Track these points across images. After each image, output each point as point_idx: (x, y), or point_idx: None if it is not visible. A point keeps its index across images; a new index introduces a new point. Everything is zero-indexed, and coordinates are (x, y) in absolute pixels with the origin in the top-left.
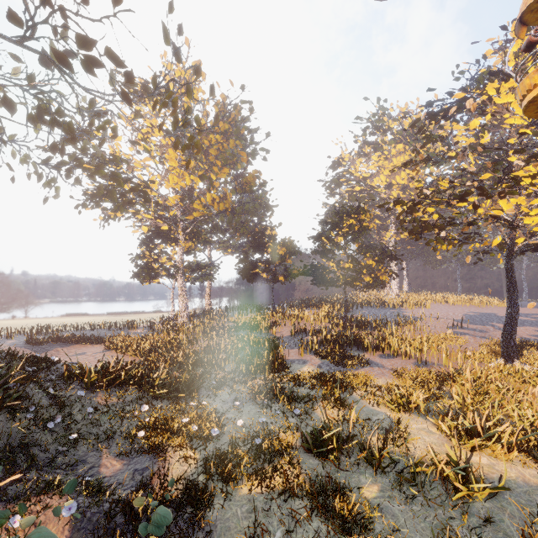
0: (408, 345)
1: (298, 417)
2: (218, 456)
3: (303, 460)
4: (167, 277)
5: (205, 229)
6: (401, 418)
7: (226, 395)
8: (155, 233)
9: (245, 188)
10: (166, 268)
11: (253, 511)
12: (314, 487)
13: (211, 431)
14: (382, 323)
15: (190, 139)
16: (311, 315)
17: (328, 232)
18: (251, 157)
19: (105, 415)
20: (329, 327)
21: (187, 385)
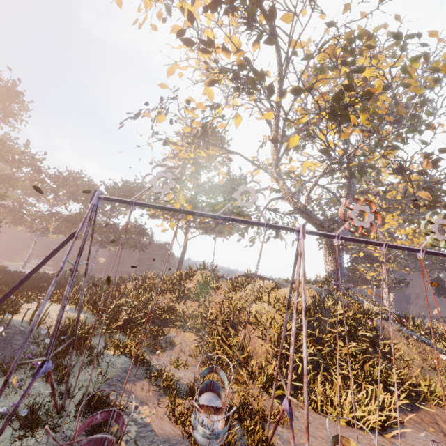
0: None
1: None
2: None
3: None
4: (373, 286)
5: (399, 255)
6: None
7: None
8: (366, 257)
9: None
10: (379, 280)
11: None
12: None
13: None
14: None
15: None
16: None
17: None
18: None
19: None
20: None
21: None
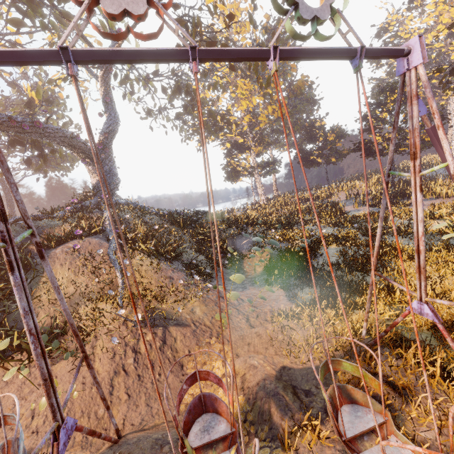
0: (451, 188)
1: (357, 229)
2: (317, 240)
3: (361, 239)
4: (247, 176)
5: (267, 135)
6: (427, 222)
7: (310, 227)
8: (234, 146)
9: (295, 93)
10: (247, 169)
11: (338, 251)
12: (367, 241)
13: (310, 233)
14: (429, 178)
15: (269, 79)
16: (362, 184)
17: (373, 111)
18: (295, 61)
19: (256, 234)
20: (379, 188)
21: (288, 224)
